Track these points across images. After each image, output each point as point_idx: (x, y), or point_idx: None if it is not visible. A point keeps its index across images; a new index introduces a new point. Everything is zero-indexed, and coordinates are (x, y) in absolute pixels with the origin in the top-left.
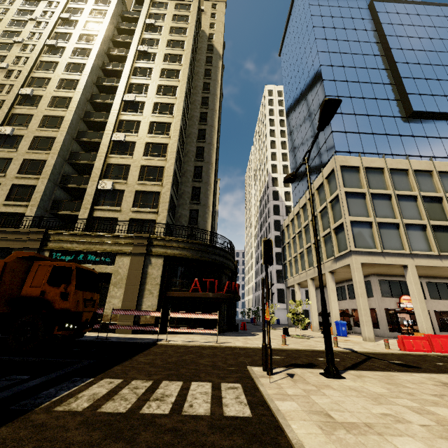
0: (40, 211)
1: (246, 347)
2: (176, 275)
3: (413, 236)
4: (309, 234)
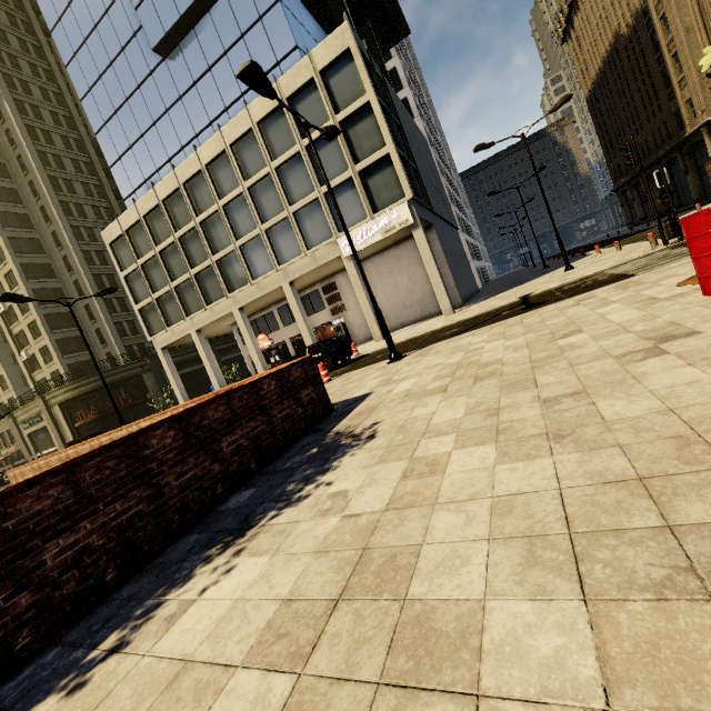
0: (20, 389)
1: None
2: (75, 411)
3: (188, 297)
4: None
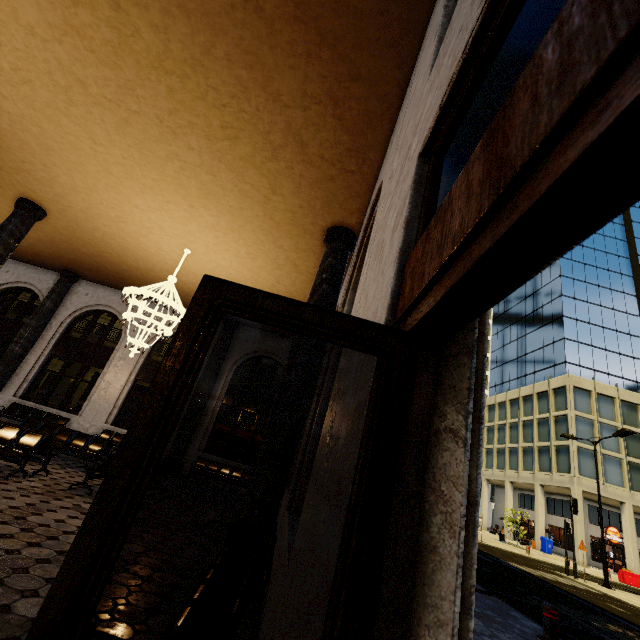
0: None
1: (507, 550)
2: None
3: (634, 475)
4: (518, 435)
